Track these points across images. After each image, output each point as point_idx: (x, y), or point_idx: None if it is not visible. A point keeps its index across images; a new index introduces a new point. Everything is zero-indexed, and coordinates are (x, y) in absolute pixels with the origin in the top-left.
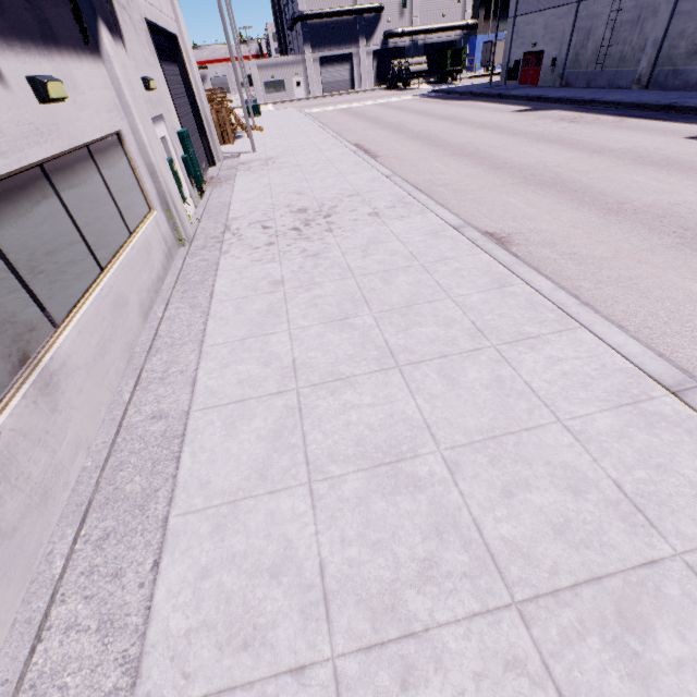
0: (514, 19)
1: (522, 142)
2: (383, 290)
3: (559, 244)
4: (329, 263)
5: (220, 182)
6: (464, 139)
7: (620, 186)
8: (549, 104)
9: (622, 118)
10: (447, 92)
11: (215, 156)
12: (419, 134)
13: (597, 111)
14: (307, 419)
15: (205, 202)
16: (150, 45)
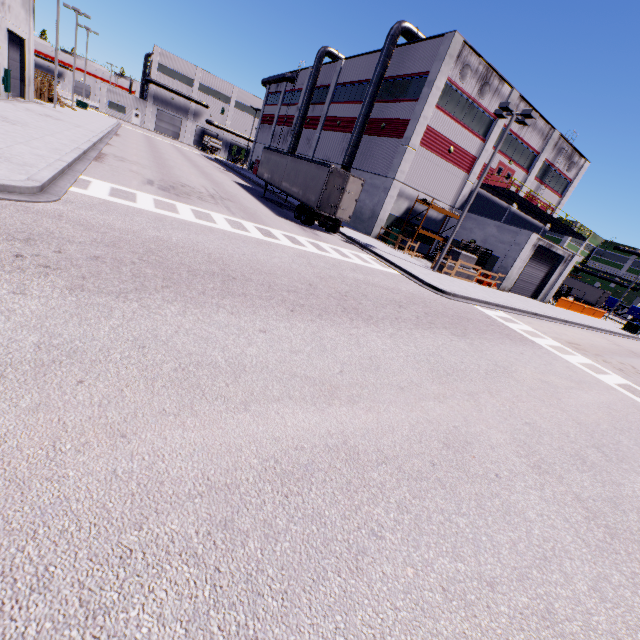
0: (255, 143)
1: (185, 161)
2: (52, 123)
3: (124, 150)
4: (43, 118)
5: (22, 102)
6: (167, 153)
7: (175, 164)
8: (238, 174)
9: (240, 179)
10: (219, 160)
11: (27, 96)
12: (156, 147)
13: (242, 178)
14: (7, 112)
15: (7, 99)
16: (6, 37)
